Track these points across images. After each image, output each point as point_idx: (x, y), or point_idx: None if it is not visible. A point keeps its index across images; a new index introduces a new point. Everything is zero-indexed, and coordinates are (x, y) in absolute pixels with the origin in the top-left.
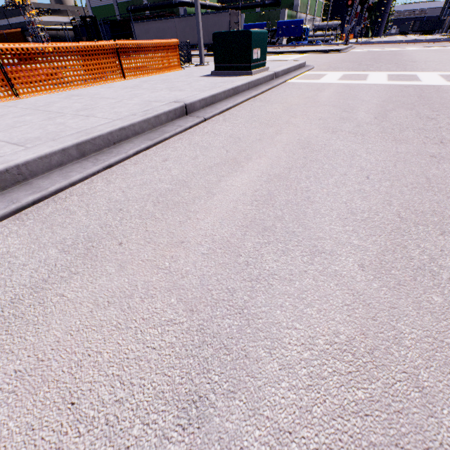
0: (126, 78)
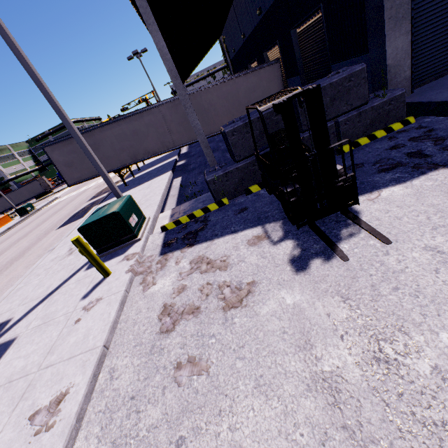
0: None
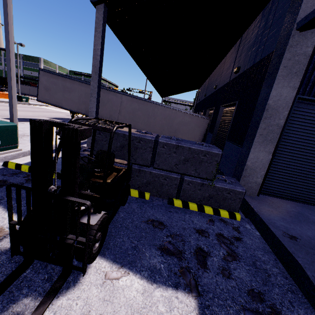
0: None
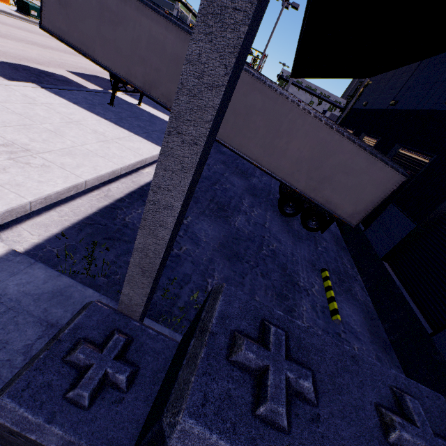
0: None
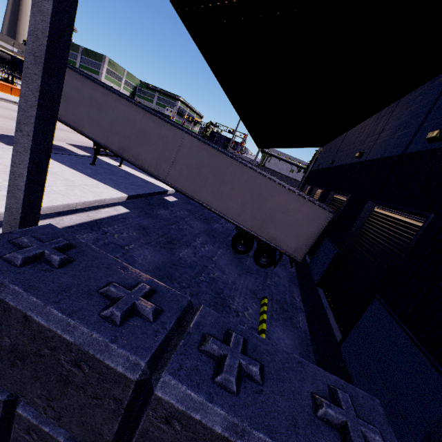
0: (12, 95)
